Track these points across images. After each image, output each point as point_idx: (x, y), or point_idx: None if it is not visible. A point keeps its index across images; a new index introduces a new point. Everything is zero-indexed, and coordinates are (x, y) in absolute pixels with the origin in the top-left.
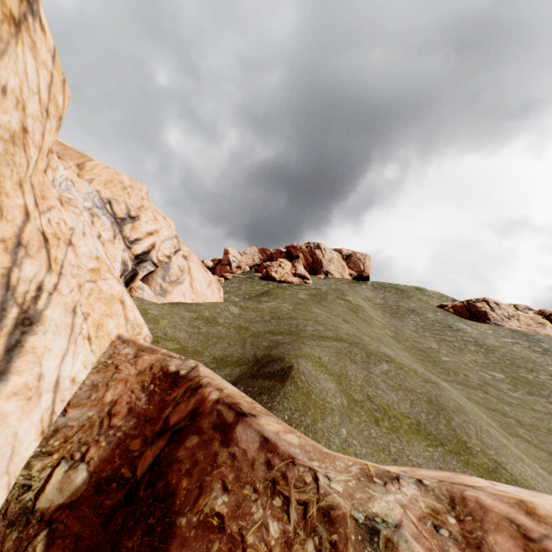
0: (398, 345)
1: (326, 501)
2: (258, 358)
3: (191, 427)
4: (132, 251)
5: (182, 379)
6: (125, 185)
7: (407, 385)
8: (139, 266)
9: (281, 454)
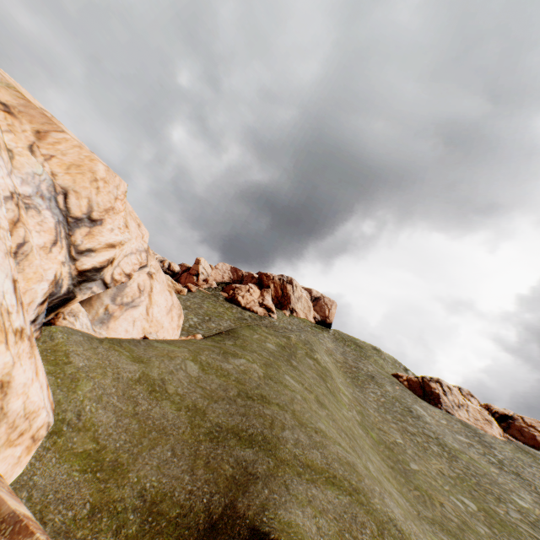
0: (367, 438)
1: None
2: (214, 520)
3: None
4: (77, 264)
5: None
6: (97, 175)
7: None
8: (80, 287)
9: None
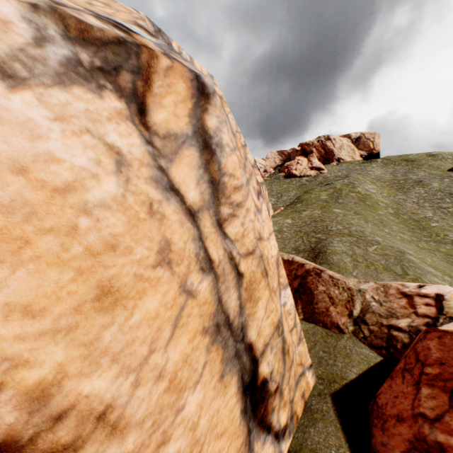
0: (396, 221)
1: (348, 286)
2: (313, 248)
3: (308, 275)
4: None
5: (291, 262)
6: None
7: (385, 252)
8: None
9: (335, 278)
